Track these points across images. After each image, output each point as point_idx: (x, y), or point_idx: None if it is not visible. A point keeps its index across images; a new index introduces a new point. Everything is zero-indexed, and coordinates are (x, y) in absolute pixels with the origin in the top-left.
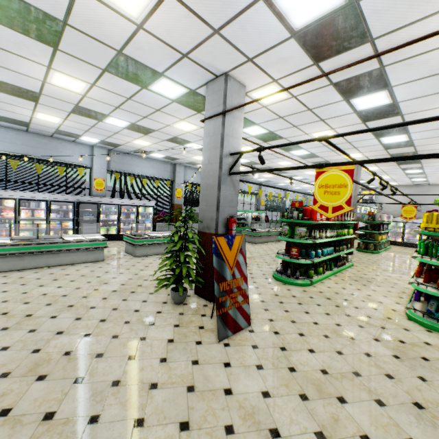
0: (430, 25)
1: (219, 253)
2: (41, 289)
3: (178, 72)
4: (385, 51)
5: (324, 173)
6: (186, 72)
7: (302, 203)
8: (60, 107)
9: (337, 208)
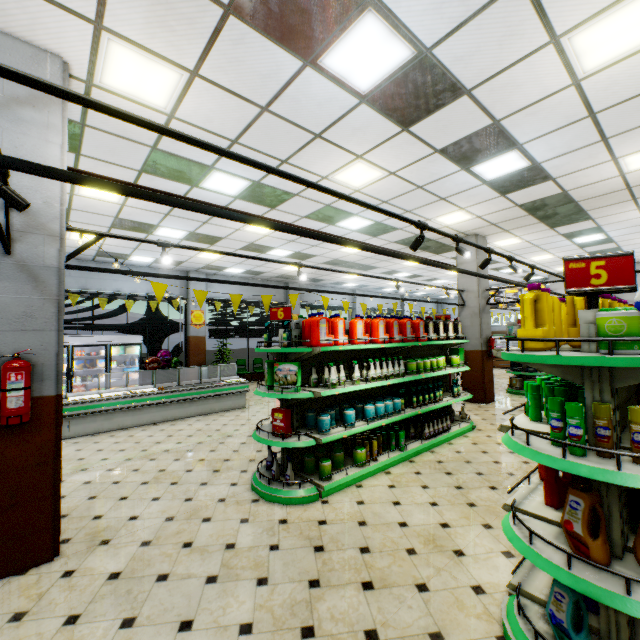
0: None
1: None
2: None
3: None
4: None
5: None
6: None
7: (290, 309)
8: None
9: None
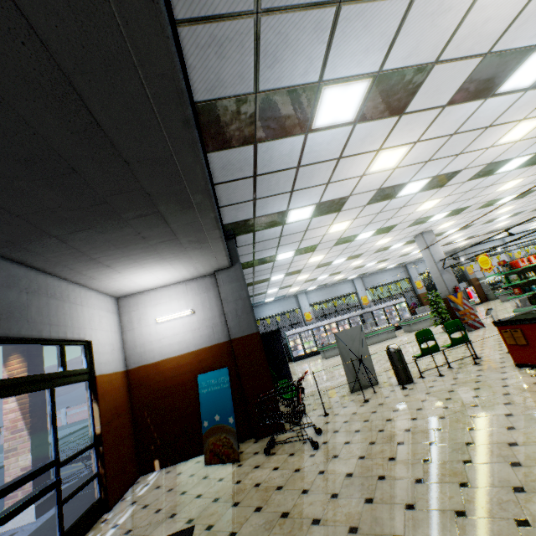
0: (489, 195)
1: (452, 301)
2: (384, 345)
3: (400, 241)
4: (470, 223)
5: (478, 258)
6: (404, 240)
7: (505, 261)
8: (347, 271)
9: (490, 268)
